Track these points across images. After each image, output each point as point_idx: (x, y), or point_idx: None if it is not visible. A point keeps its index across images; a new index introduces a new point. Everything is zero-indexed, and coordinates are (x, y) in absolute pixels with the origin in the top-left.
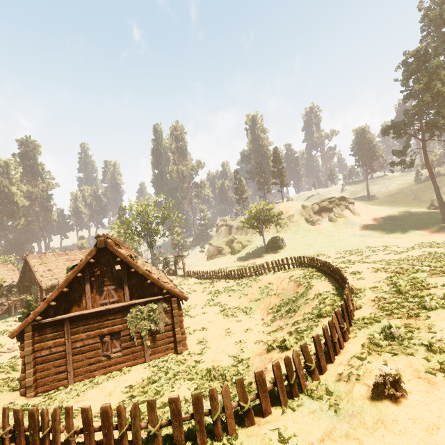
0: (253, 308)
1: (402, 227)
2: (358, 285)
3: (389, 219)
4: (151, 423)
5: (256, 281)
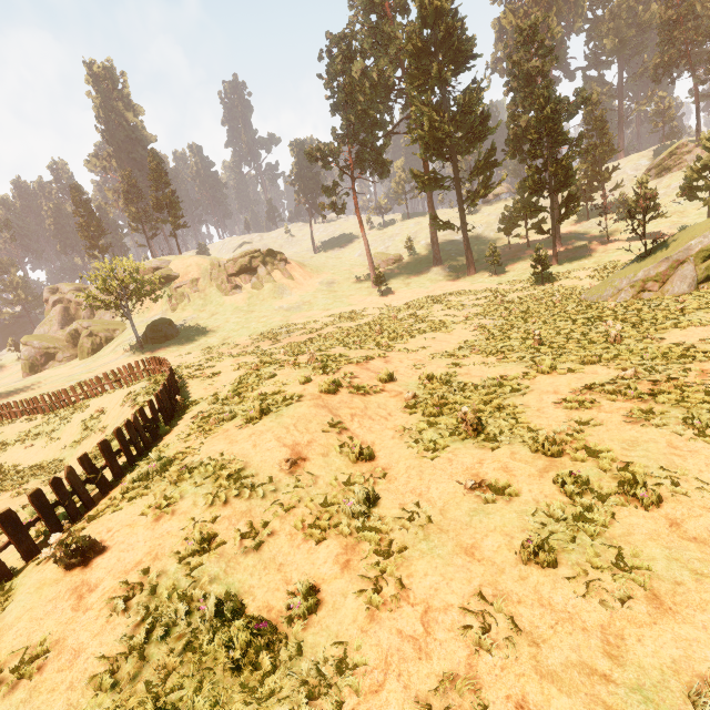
0: (65, 460)
1: (335, 295)
2: (201, 395)
3: (327, 283)
4: None
5: (81, 411)
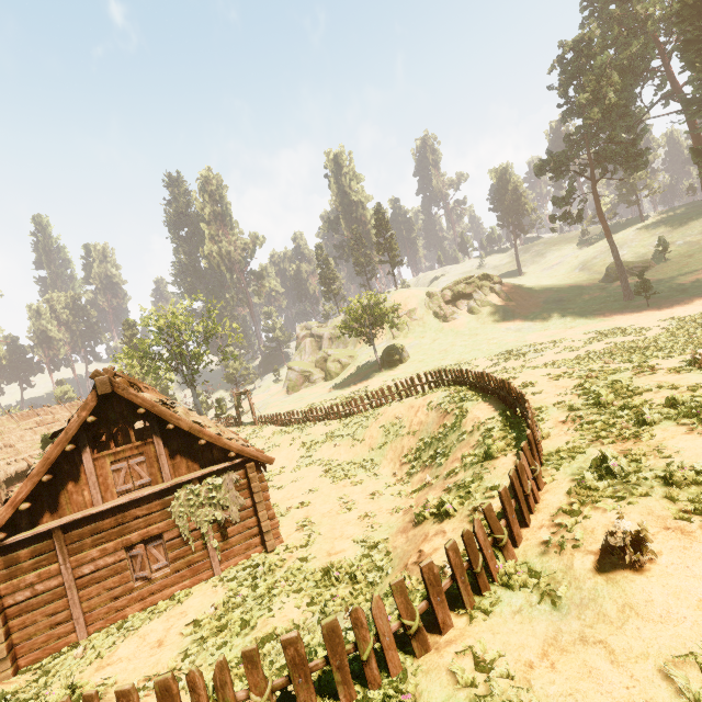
0: (376, 459)
1: (572, 312)
2: (535, 402)
3: (553, 302)
4: (254, 690)
5: (375, 418)
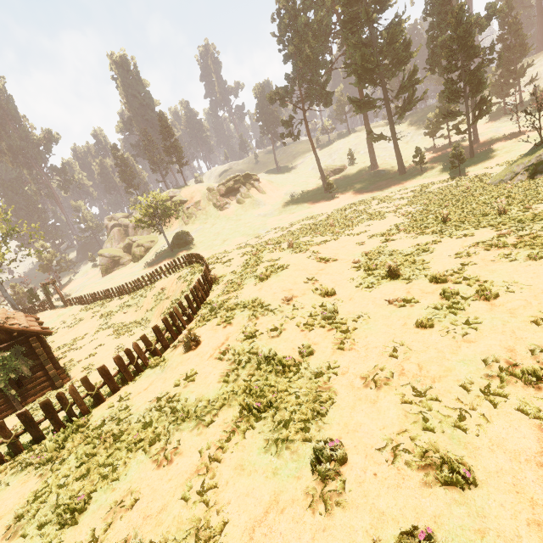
0: (149, 317)
1: (297, 202)
2: (224, 272)
3: (290, 194)
4: (5, 438)
5: (151, 290)
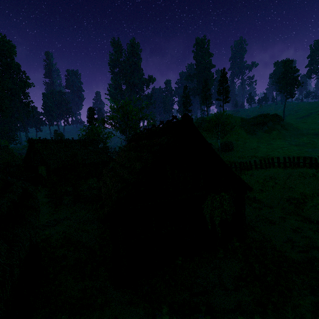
0: (258, 197)
1: None
2: None
3: (312, 134)
4: None
5: (248, 175)
